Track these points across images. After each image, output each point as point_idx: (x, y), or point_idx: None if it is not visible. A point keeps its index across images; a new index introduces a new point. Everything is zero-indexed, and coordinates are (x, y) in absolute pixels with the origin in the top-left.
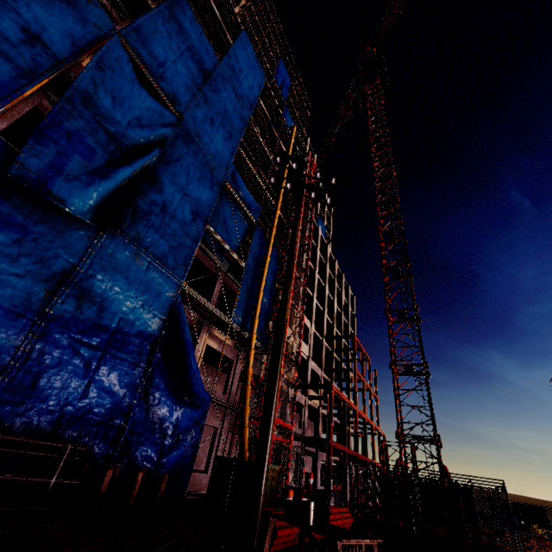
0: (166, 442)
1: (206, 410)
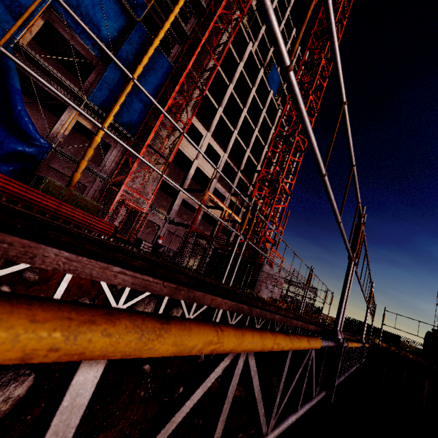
0: None
1: (46, 152)
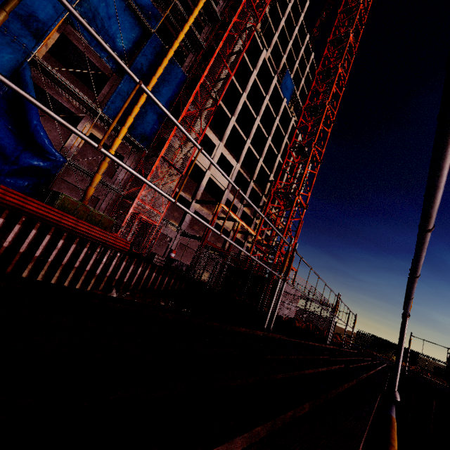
0: (8, 168)
1: (60, 166)
